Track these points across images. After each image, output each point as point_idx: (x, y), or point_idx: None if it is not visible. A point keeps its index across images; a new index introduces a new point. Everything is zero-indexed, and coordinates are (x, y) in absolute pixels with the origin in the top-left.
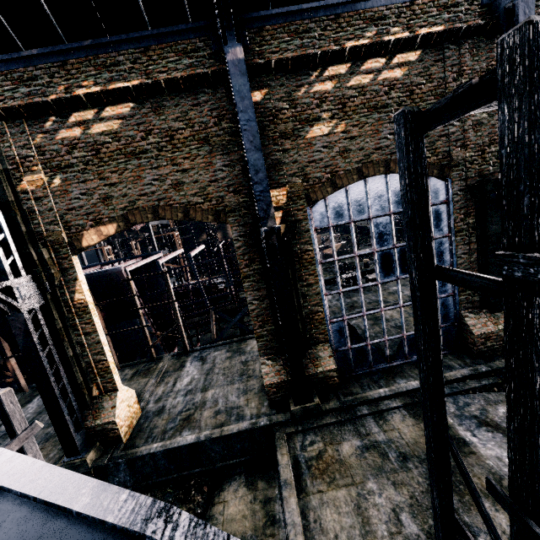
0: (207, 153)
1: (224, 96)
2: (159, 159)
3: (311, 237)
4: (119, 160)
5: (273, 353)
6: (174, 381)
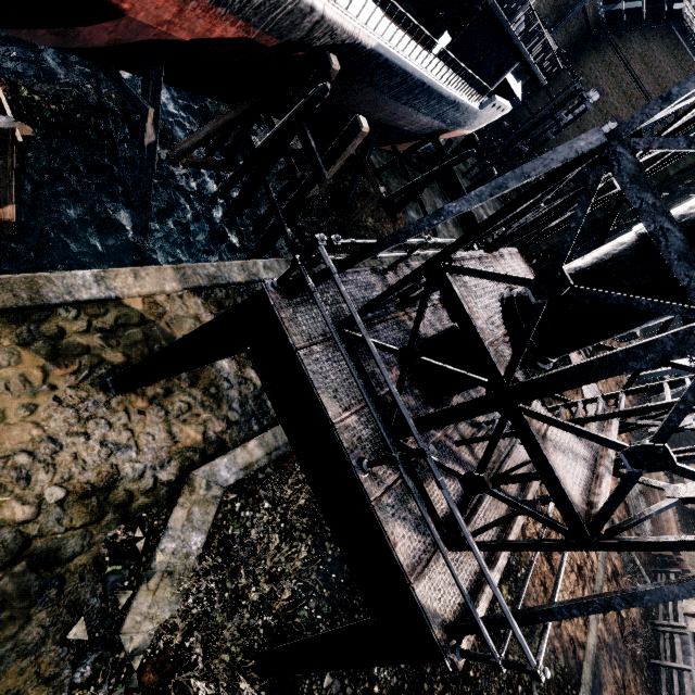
0: None
1: None
2: None
3: None
4: None
5: None
6: None
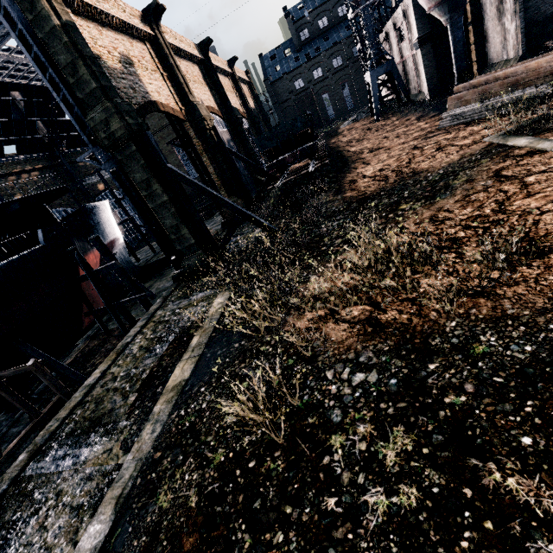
0: None
1: None
2: None
3: None
4: None
5: None
6: None
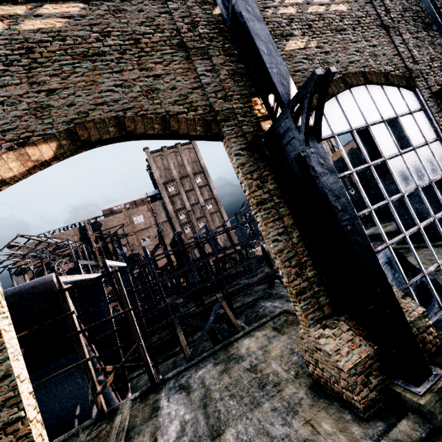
0: (184, 59)
1: (194, 5)
2: (121, 62)
3: None
4: (62, 62)
5: (327, 316)
6: (151, 440)
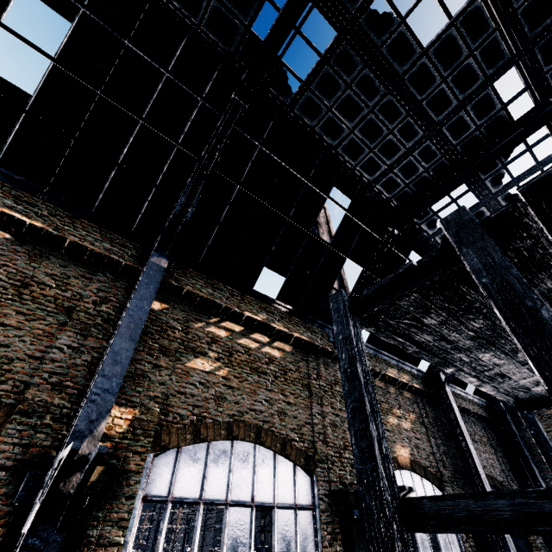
0: (59, 322)
1: (123, 287)
2: None
3: (132, 512)
4: None
5: None
6: None
